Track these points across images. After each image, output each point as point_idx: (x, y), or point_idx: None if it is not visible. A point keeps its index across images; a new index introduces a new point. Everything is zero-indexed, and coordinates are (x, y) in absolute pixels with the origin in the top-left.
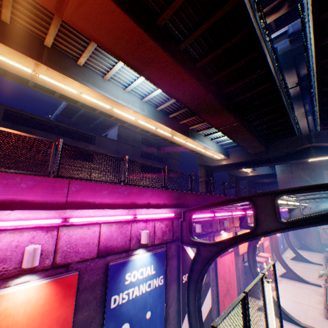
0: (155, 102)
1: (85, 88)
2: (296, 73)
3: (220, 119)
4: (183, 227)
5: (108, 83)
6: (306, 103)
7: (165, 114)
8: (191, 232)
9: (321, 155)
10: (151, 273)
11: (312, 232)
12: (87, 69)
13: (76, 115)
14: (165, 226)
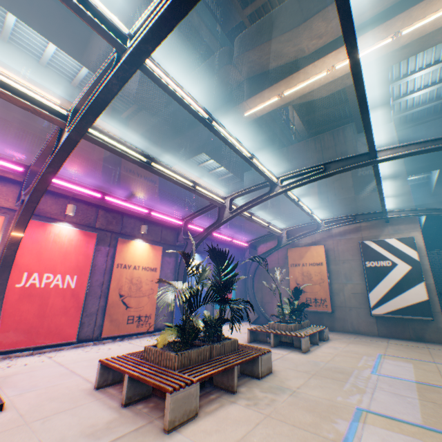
0: None
1: None
2: None
3: None
4: None
5: None
6: None
7: None
8: None
9: (257, 91)
10: None
11: (285, 289)
12: None
13: None
14: None
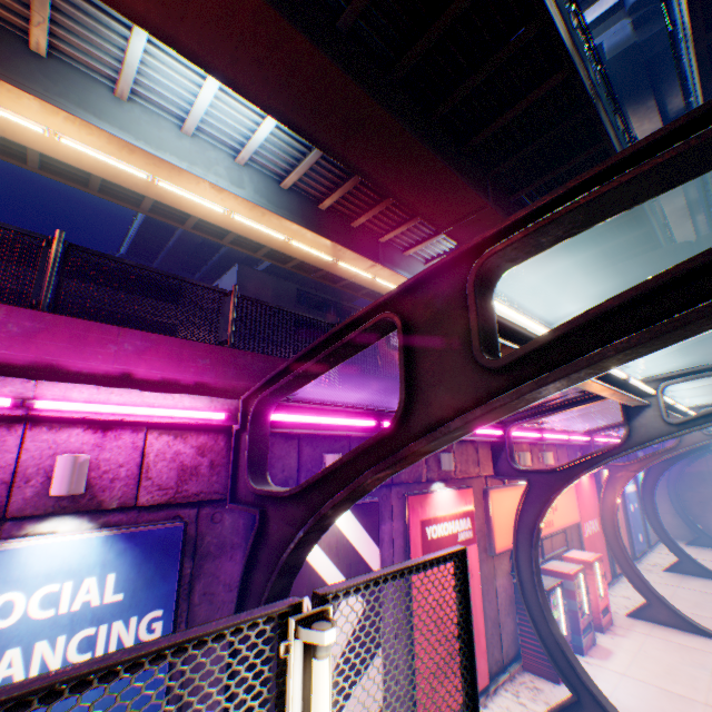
0: (274, 166)
1: (61, 117)
2: (658, 108)
3: (440, 195)
4: (242, 452)
5: (131, 109)
6: (690, 185)
7: (307, 200)
8: (260, 466)
9: None
10: (106, 601)
11: None
12: (65, 67)
13: (162, 252)
14: (195, 453)
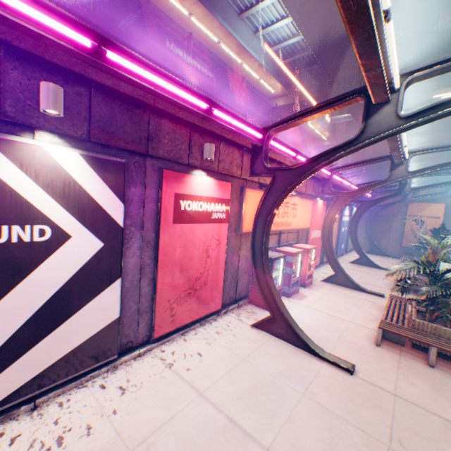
0: None
1: None
2: None
3: None
4: None
5: None
6: None
7: None
8: None
9: None
10: None
11: (394, 231)
12: None
13: None
14: None
